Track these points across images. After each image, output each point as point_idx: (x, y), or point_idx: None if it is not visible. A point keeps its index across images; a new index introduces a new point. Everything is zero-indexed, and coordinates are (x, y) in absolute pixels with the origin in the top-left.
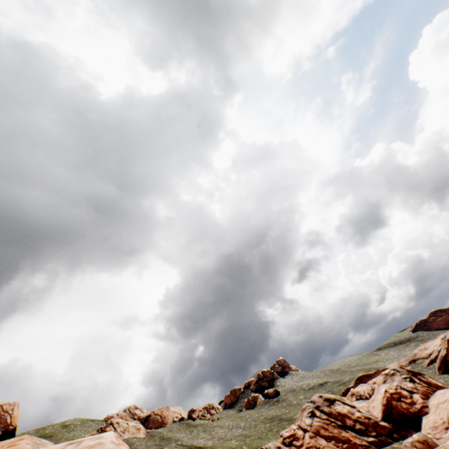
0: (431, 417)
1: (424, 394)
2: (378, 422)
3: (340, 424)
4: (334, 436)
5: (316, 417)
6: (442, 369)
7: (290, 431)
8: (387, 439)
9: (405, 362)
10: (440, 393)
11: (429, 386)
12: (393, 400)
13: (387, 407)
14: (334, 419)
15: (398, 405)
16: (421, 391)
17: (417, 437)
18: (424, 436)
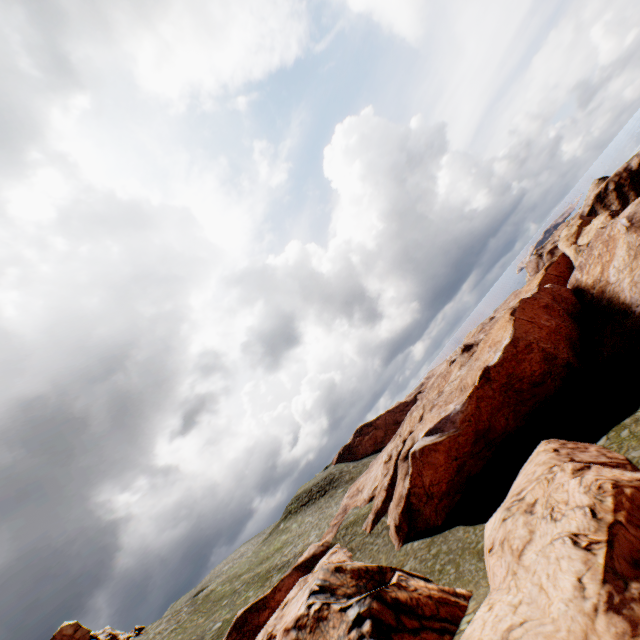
0: None
1: None
2: None
3: None
4: None
5: None
6: (405, 528)
7: None
8: None
9: (332, 532)
10: None
11: (422, 619)
12: None
13: None
14: None
15: None
16: None
17: None
18: None
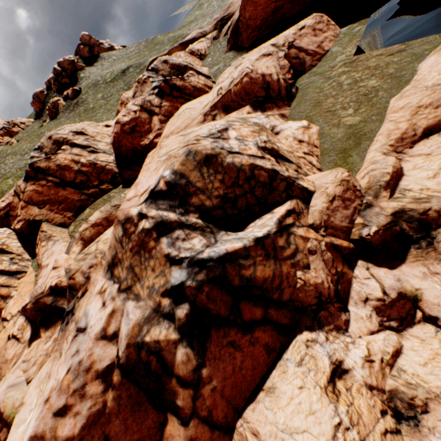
0: (148, 161)
1: (166, 115)
2: (104, 168)
3: (59, 183)
4: (51, 200)
5: (32, 179)
6: (231, 43)
7: (7, 201)
8: (110, 187)
9: (211, 25)
10: (178, 115)
11: (182, 95)
12: (123, 137)
13: (115, 148)
14: (52, 178)
15: (128, 142)
16: (165, 109)
17: (99, 216)
18: (111, 208)
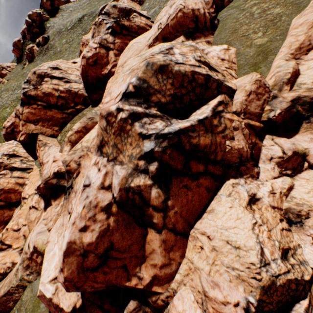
0: (109, 86)
1: (119, 49)
2: (77, 93)
3: (46, 106)
4: (42, 119)
5: (26, 104)
6: None
7: (11, 121)
8: (82, 107)
9: None
10: (128, 49)
11: (130, 33)
12: (88, 68)
13: (84, 77)
14: (41, 103)
15: (93, 72)
16: (118, 45)
17: (79, 126)
18: (87, 120)
